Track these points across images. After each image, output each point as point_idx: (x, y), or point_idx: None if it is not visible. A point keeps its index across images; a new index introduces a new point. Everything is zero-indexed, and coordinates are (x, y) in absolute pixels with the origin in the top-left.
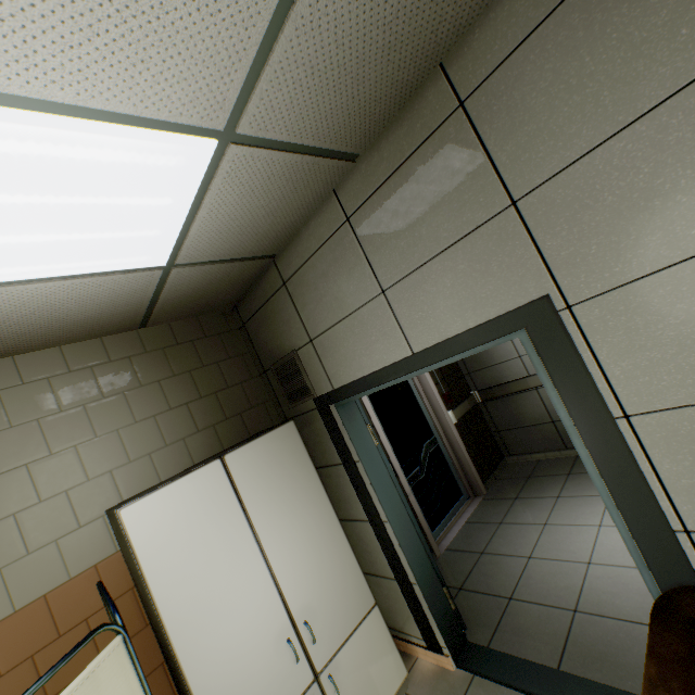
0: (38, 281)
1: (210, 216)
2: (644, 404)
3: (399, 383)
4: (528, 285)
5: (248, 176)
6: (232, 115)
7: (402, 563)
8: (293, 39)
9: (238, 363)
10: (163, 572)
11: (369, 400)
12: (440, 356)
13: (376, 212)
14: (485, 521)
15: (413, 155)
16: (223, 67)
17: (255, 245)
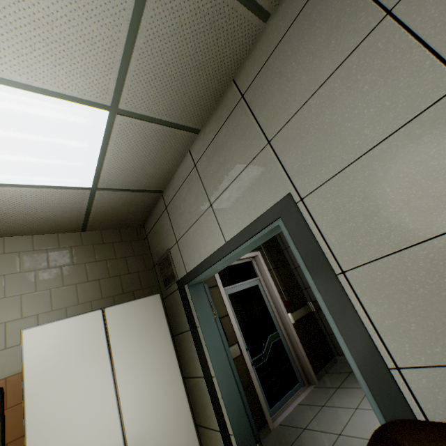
0: (16, 186)
1: (113, 158)
2: (352, 261)
3: (252, 289)
4: (280, 188)
5: (131, 135)
6: (115, 98)
7: (223, 414)
8: (139, 60)
9: (139, 259)
10: (38, 381)
11: (229, 297)
12: (239, 242)
13: (207, 159)
14: (312, 404)
15: (223, 126)
16: (103, 71)
17: (147, 182)
